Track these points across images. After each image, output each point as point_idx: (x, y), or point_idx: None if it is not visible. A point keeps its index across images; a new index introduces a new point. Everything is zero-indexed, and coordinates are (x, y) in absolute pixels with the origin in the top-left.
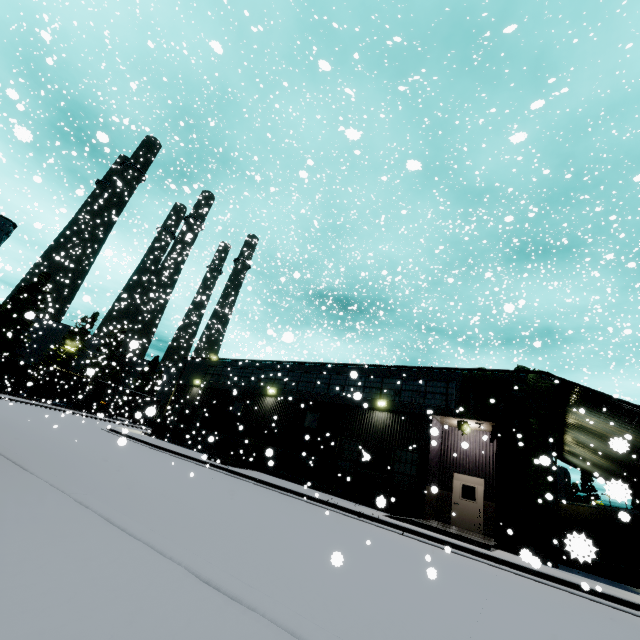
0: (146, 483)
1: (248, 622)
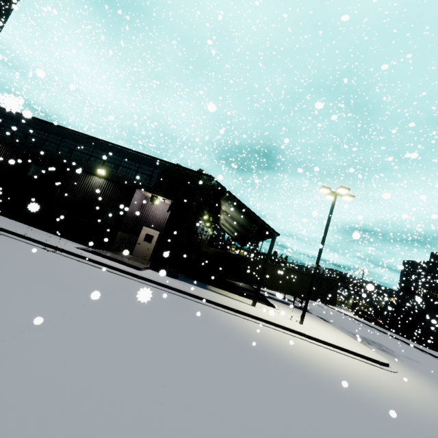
0: None
1: None
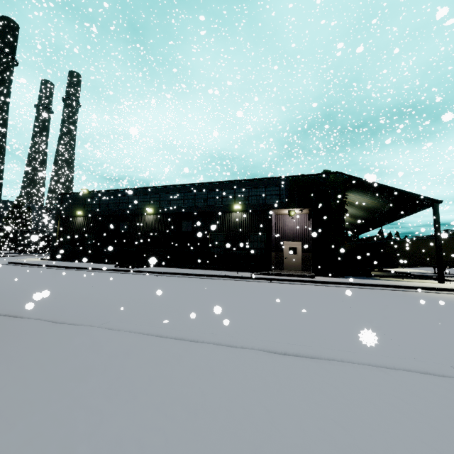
0: (106, 297)
1: (346, 369)
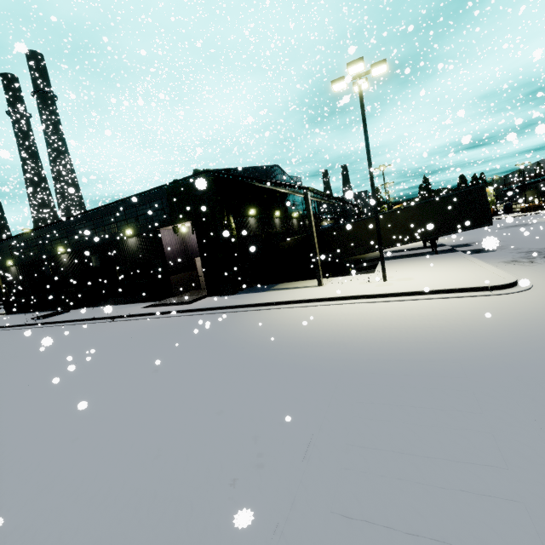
0: None
1: None
